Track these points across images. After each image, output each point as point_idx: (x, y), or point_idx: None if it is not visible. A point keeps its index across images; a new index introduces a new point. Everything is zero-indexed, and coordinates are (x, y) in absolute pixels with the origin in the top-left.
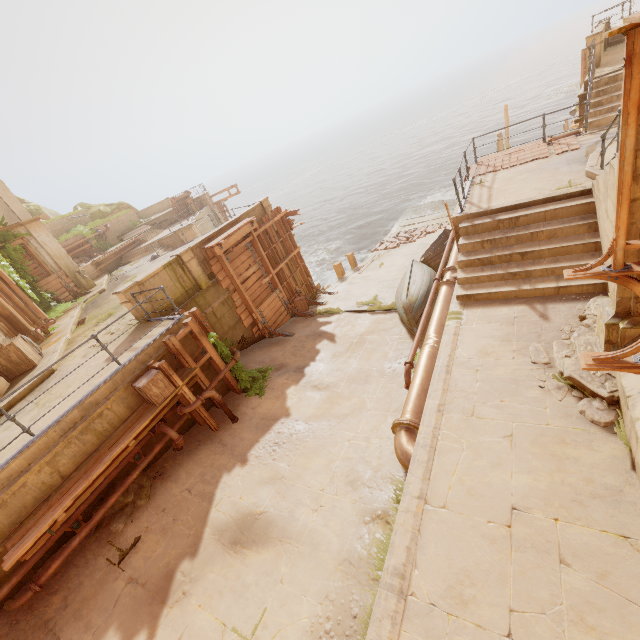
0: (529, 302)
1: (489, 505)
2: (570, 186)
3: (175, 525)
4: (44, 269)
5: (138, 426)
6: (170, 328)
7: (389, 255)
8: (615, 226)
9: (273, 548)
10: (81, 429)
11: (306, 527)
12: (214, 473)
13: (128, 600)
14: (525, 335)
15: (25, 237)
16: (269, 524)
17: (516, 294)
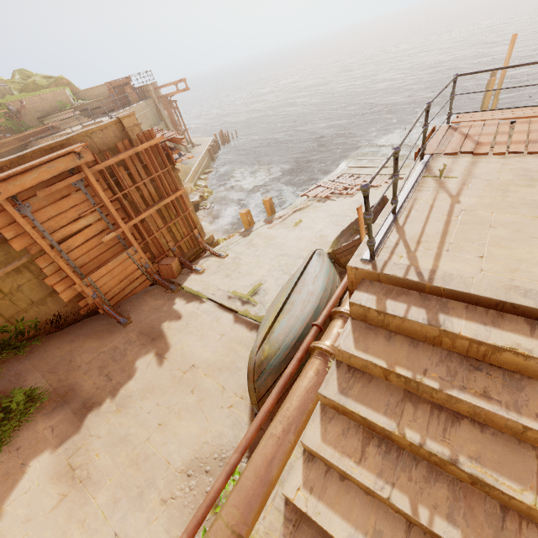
0: None
1: None
2: None
3: None
4: None
5: None
6: None
7: (315, 208)
8: None
9: None
10: None
11: None
12: None
13: None
14: None
15: None
16: None
17: None
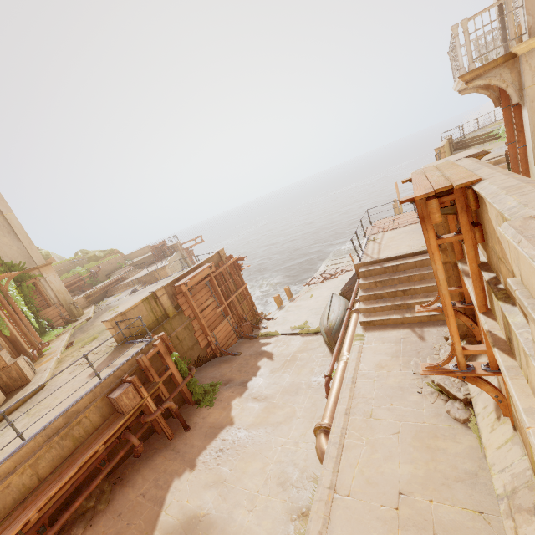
0: (411, 326)
1: (382, 491)
2: None
3: (128, 529)
4: (46, 301)
5: (108, 432)
6: (142, 349)
7: (317, 288)
8: None
9: None
10: (62, 435)
11: (242, 527)
12: (166, 478)
13: None
14: (408, 352)
15: (37, 277)
16: (211, 525)
17: (402, 320)
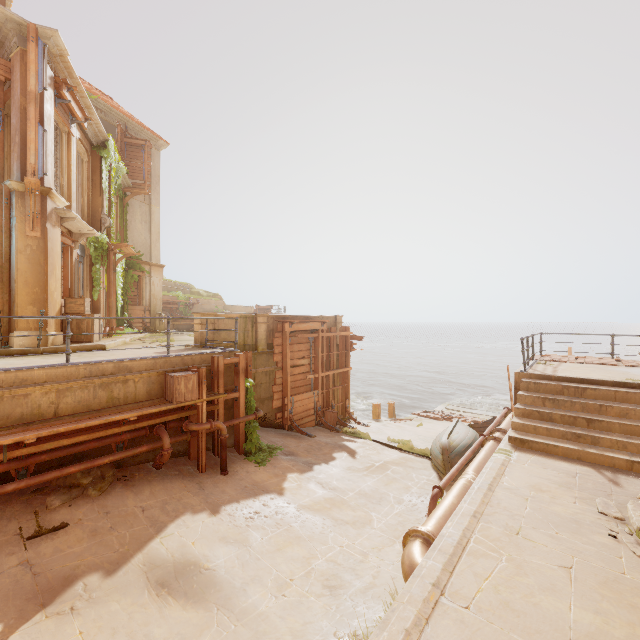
0: (595, 466)
1: (535, 627)
2: None
3: (109, 533)
4: (139, 299)
5: (148, 409)
6: (222, 352)
7: (430, 422)
8: None
9: (205, 612)
10: (103, 382)
11: (256, 608)
12: (178, 507)
13: (8, 581)
14: (590, 489)
15: (145, 273)
16: (212, 584)
17: (579, 455)
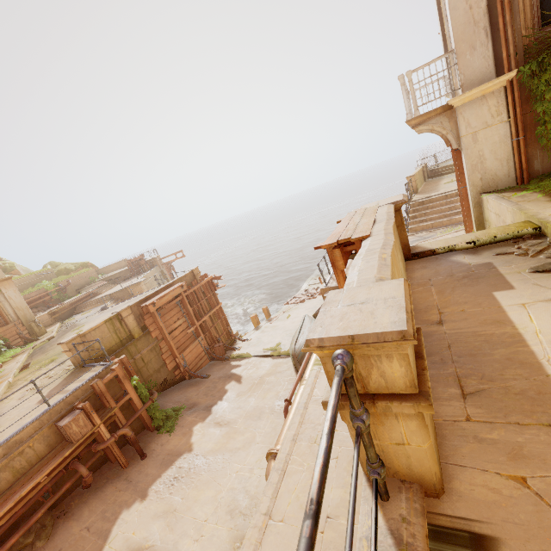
0: None
1: None
2: None
3: None
4: (4, 319)
5: (53, 463)
6: (99, 373)
7: (296, 308)
8: None
9: None
10: (1, 466)
11: None
12: (115, 509)
13: None
14: None
15: None
16: None
17: None
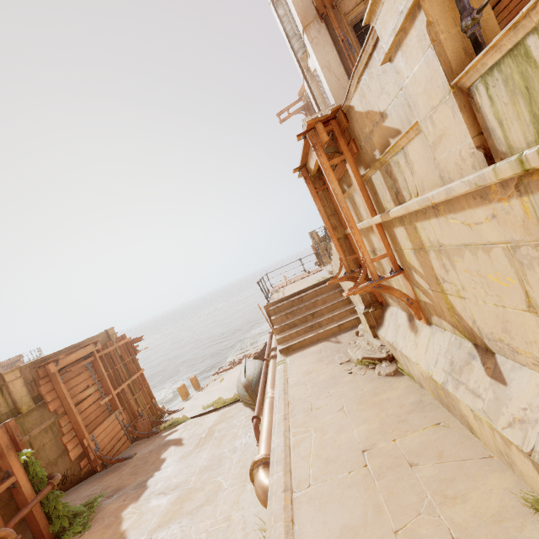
0: (326, 339)
1: (345, 460)
2: (323, 278)
3: None
4: None
5: None
6: None
7: (228, 373)
8: (336, 249)
9: None
10: None
11: None
12: None
13: None
14: (330, 354)
15: None
16: None
17: (317, 337)
